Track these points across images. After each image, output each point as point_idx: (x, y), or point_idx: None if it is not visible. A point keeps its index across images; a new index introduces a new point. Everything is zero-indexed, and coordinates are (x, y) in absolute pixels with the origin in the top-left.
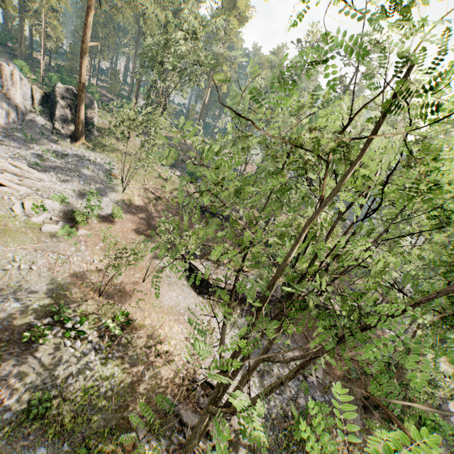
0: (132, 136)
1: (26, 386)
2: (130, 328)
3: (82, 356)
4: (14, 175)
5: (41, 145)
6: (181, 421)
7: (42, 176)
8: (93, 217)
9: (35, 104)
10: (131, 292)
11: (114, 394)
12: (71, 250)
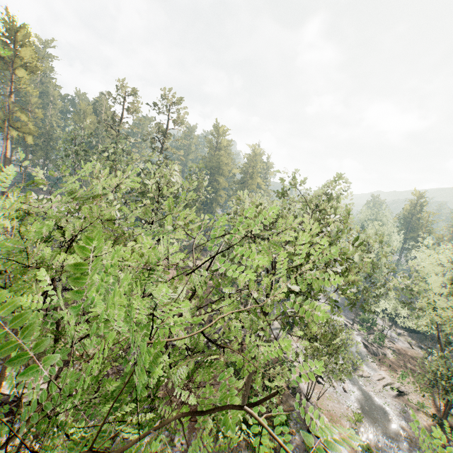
0: None
1: None
2: None
3: None
4: None
5: None
6: None
7: None
8: None
9: None
10: None
11: None
12: None
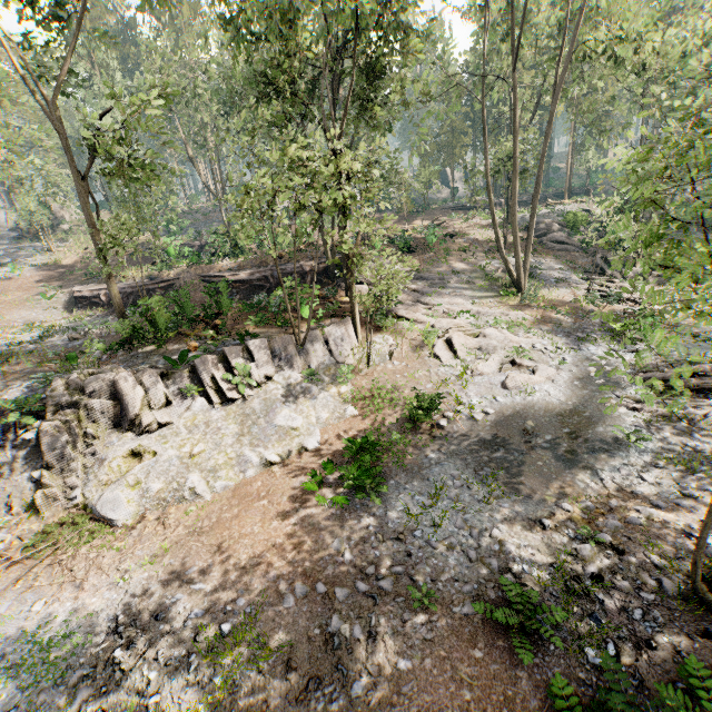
0: None
1: None
2: None
3: None
4: None
5: None
6: None
7: None
8: None
9: (10, 224)
10: None
11: None
12: None
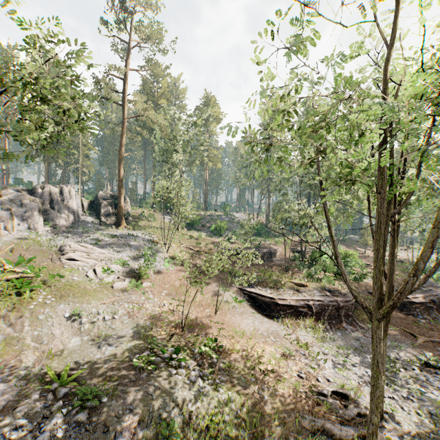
0: (158, 217)
1: (150, 415)
2: (223, 355)
3: (191, 384)
4: (82, 252)
5: (95, 234)
6: (334, 437)
7: (102, 251)
8: (152, 270)
9: (85, 209)
10: (209, 324)
11: (241, 421)
12: (142, 299)
